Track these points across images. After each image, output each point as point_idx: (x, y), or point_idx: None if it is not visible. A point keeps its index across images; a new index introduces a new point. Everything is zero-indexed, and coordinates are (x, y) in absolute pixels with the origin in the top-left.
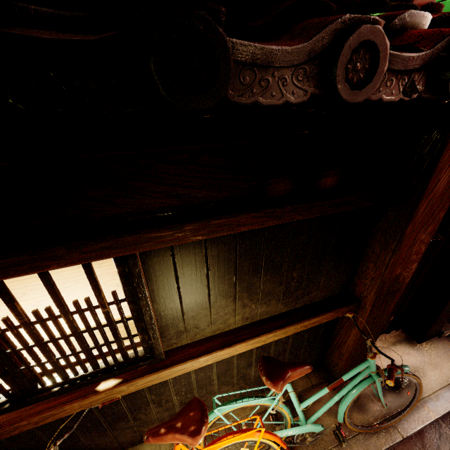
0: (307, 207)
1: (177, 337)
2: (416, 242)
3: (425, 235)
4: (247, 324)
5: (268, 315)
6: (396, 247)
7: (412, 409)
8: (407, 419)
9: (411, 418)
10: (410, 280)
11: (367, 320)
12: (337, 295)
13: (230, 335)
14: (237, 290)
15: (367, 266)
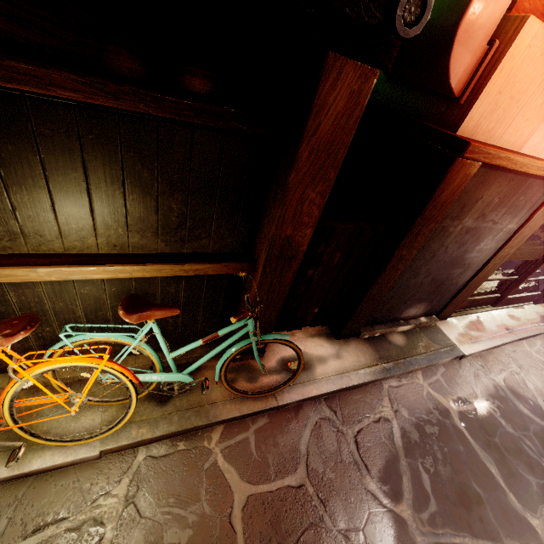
0: (155, 98)
1: (11, 239)
2: (306, 200)
3: (316, 194)
4: (115, 253)
5: (145, 250)
6: (281, 198)
7: (293, 381)
8: (290, 392)
9: (294, 392)
10: (334, 269)
11: (260, 284)
12: (236, 253)
13: (89, 257)
14: (92, 200)
15: (264, 222)
